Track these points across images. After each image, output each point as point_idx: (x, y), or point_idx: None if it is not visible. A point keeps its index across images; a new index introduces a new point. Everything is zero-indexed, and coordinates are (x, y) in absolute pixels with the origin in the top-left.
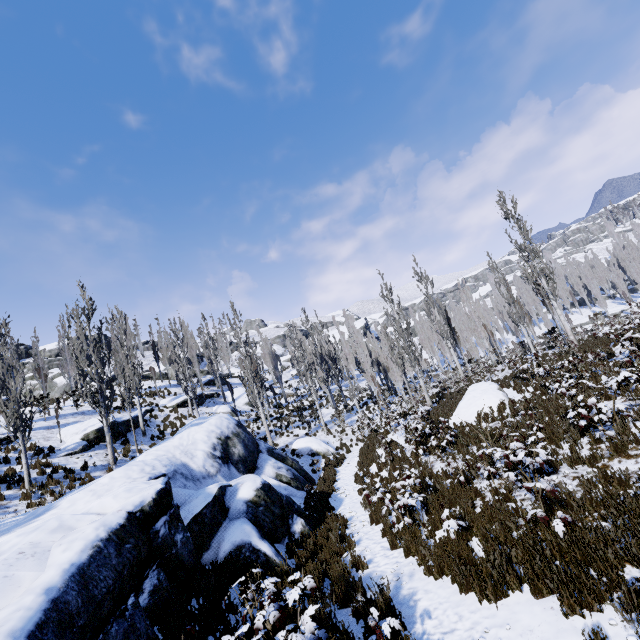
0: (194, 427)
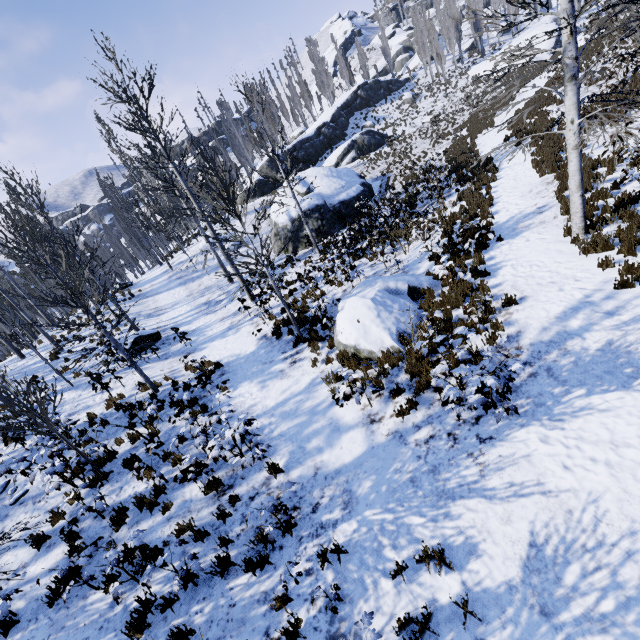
0: (545, 18)
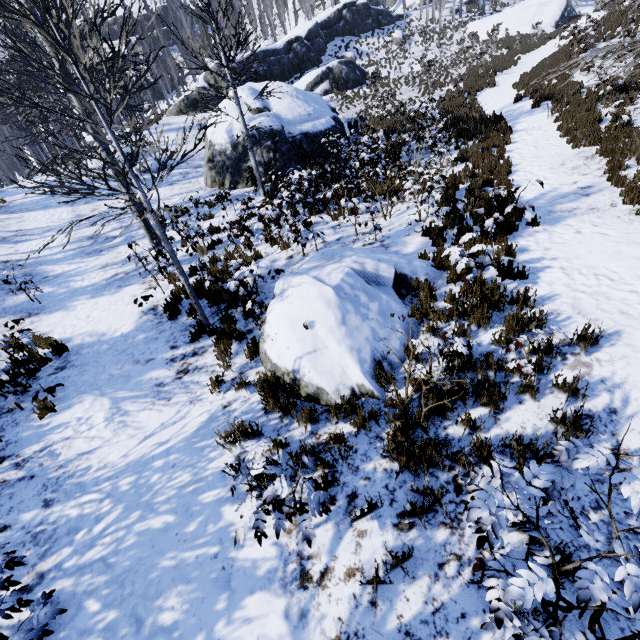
0: None
